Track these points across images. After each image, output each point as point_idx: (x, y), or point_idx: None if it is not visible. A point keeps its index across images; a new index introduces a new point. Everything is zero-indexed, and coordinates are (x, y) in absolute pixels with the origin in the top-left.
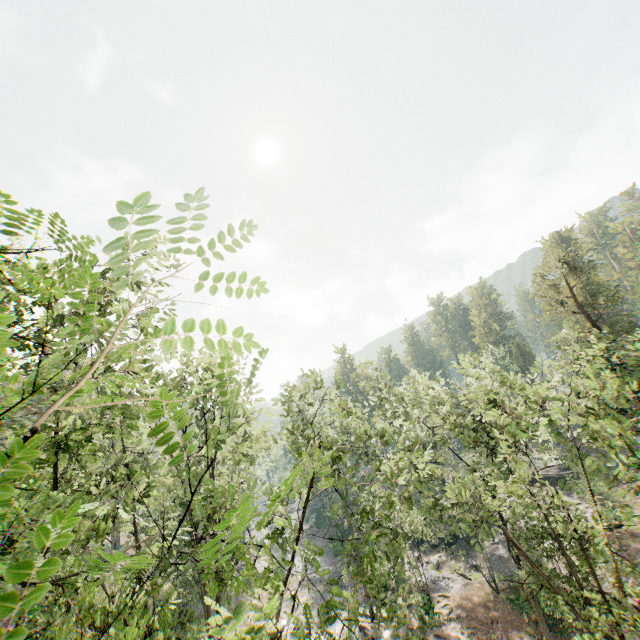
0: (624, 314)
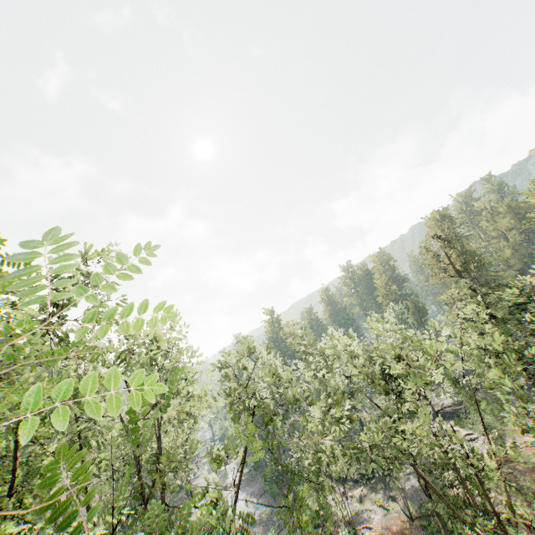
0: (492, 275)
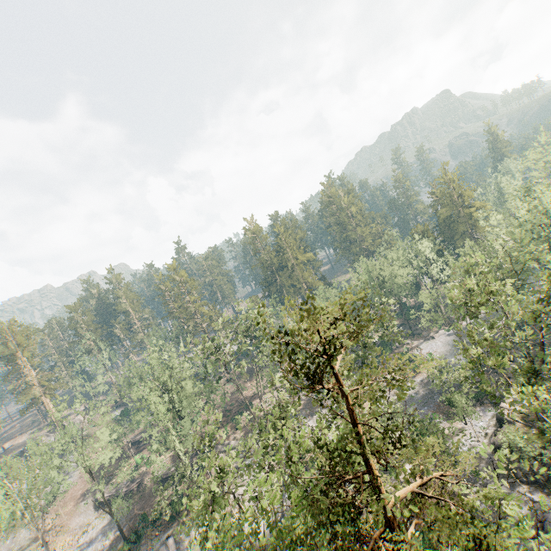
0: None
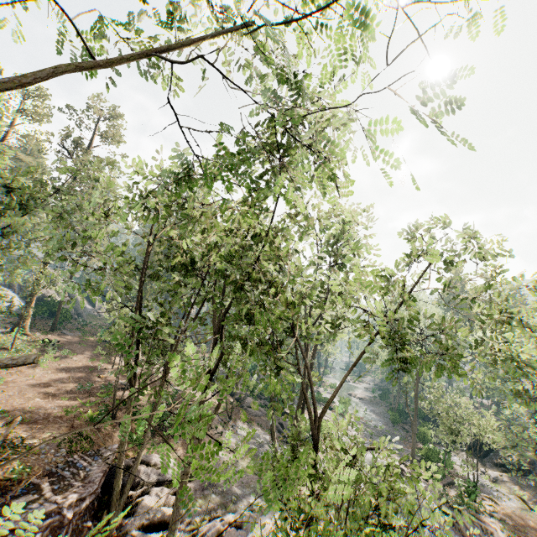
0: None
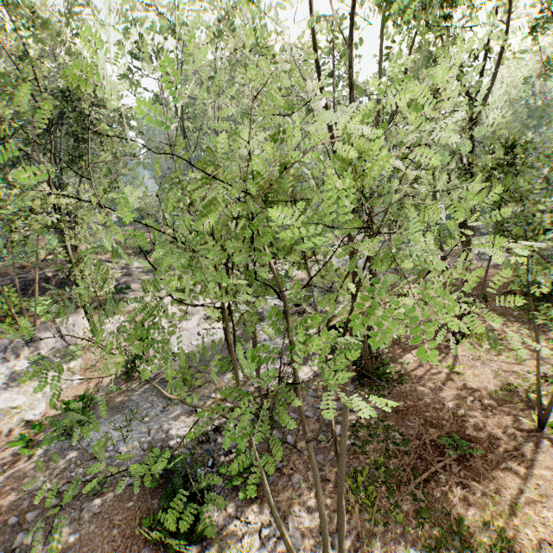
0: None
